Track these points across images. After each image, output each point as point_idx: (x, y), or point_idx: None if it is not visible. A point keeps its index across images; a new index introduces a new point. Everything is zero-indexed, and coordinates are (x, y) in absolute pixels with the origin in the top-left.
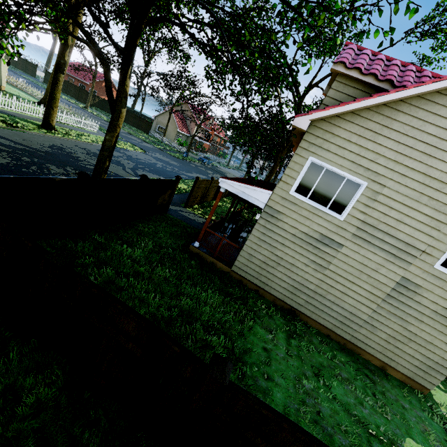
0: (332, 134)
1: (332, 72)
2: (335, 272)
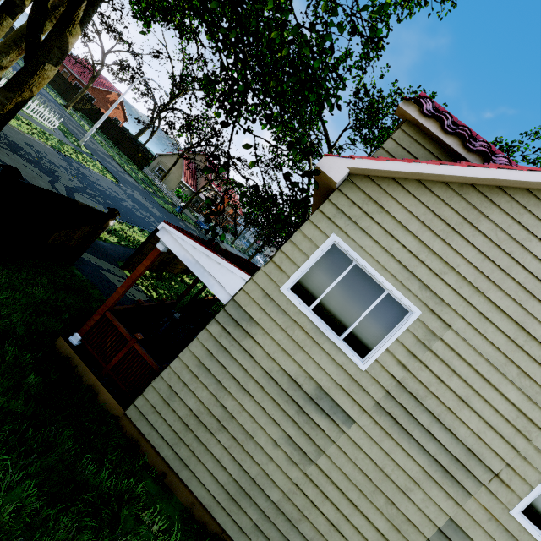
0: (379, 206)
1: (398, 116)
2: (328, 473)
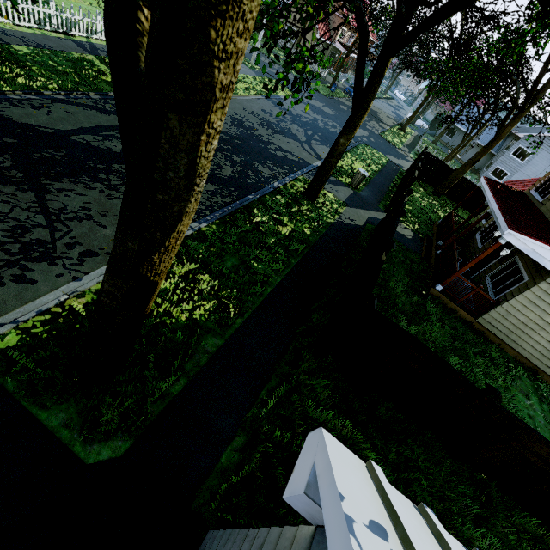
0: None
1: None
2: None
